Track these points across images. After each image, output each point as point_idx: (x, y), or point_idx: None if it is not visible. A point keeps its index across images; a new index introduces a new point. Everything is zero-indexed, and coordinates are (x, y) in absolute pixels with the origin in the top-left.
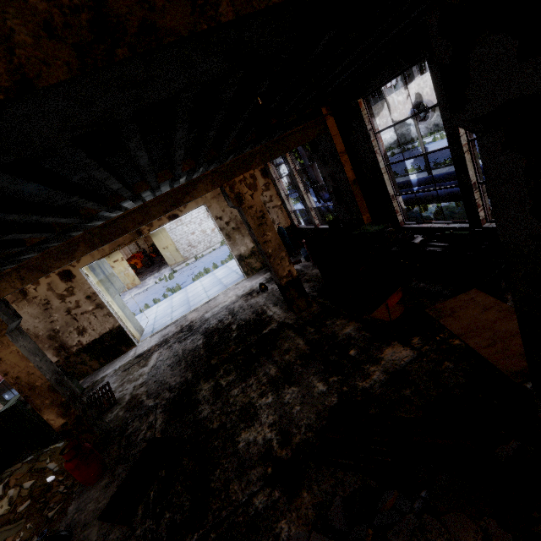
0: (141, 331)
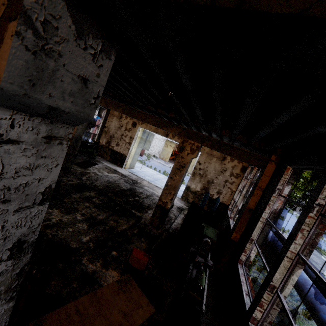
0: (131, 167)
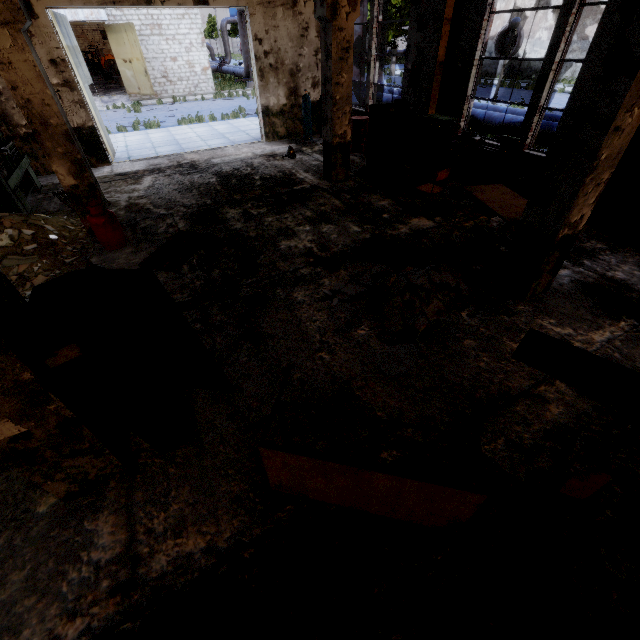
0: (113, 152)
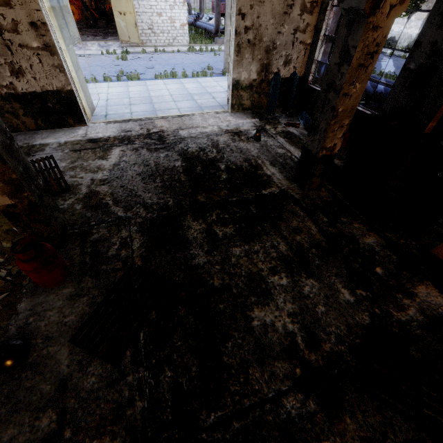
0: (92, 110)
